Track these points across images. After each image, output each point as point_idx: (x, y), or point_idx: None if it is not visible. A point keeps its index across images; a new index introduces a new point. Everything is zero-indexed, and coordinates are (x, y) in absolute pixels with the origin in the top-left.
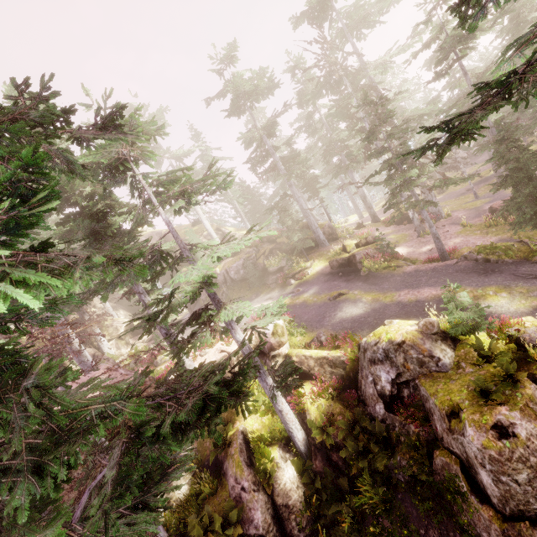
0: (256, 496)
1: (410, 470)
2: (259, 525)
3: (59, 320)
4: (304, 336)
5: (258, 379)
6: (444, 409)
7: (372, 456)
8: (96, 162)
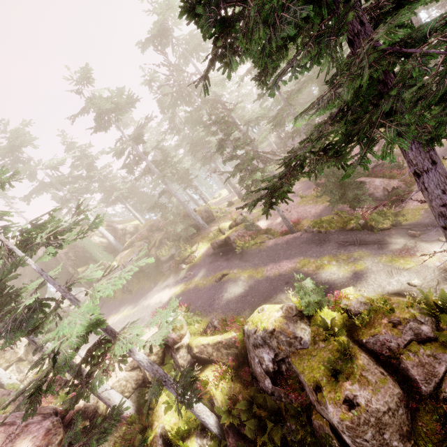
0: None
1: (298, 434)
2: None
3: None
4: (201, 323)
5: (165, 387)
6: (311, 385)
7: (270, 429)
8: None
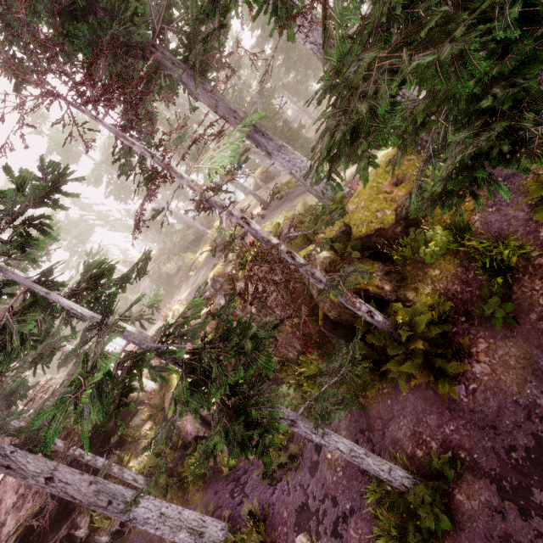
0: (185, 418)
1: None
2: (191, 432)
3: None
4: None
5: None
6: None
7: None
8: None
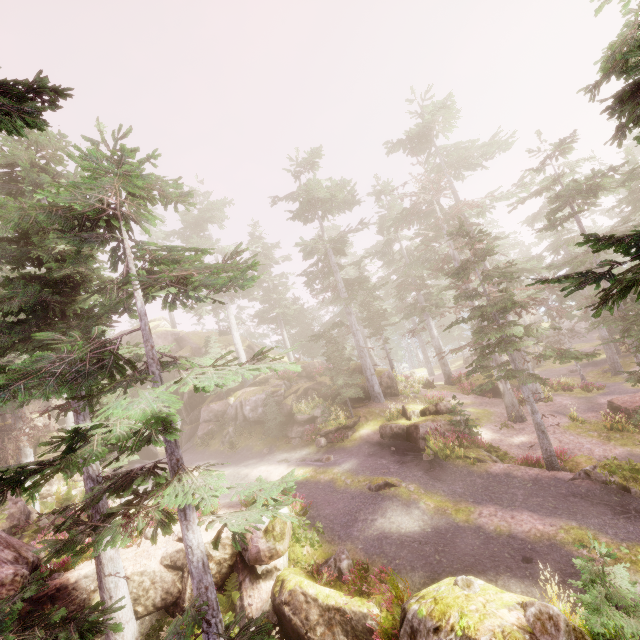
0: None
1: None
2: None
3: None
4: (316, 549)
5: (203, 636)
6: None
7: None
8: (72, 209)
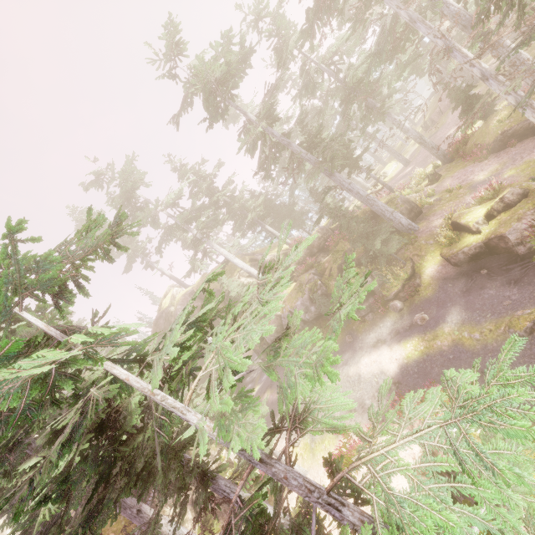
0: None
1: None
2: None
3: (131, 509)
4: None
5: None
6: None
7: None
8: None
